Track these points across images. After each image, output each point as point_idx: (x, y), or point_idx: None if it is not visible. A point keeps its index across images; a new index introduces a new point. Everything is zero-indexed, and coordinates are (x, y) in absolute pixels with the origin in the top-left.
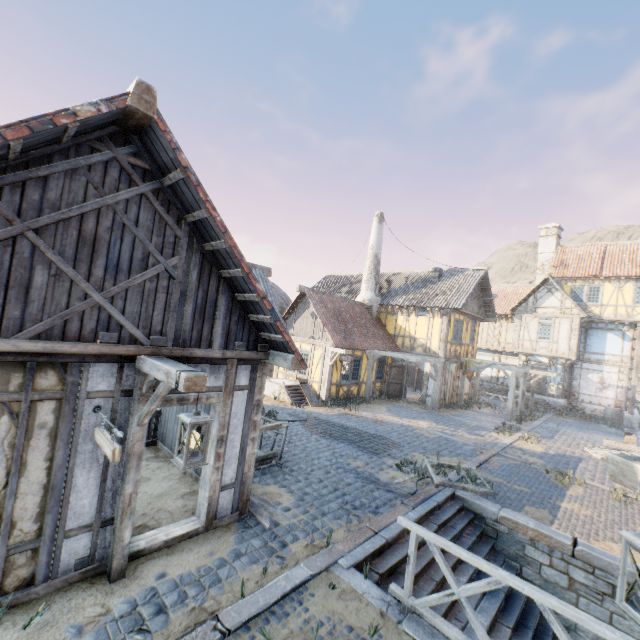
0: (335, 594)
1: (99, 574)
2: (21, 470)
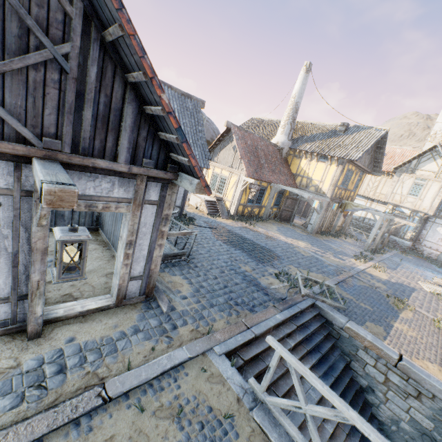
0: (205, 376)
1: (21, 331)
2: None
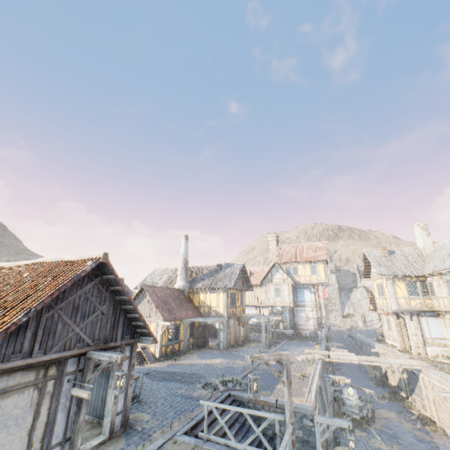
0: (176, 445)
1: None
2: (38, 416)
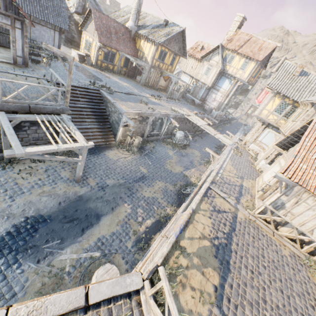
0: (38, 80)
1: None
2: None
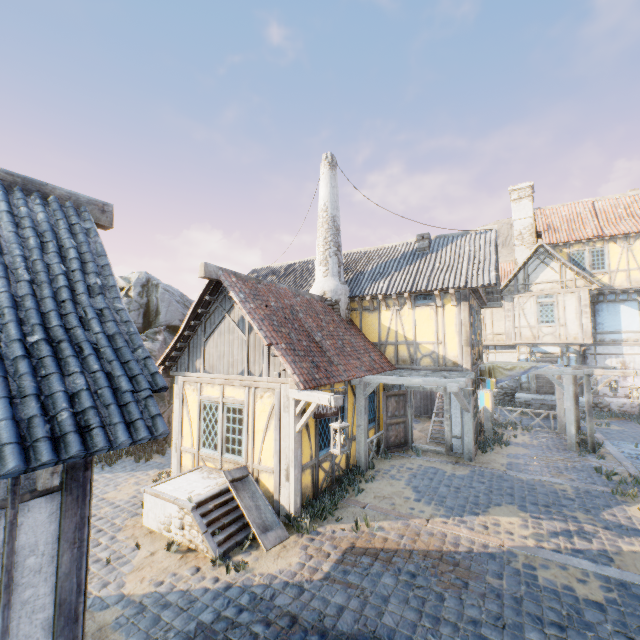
0: None
1: None
2: None
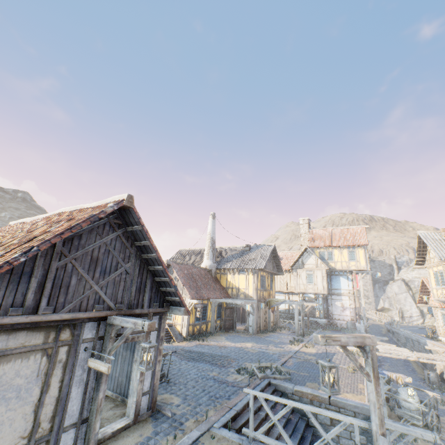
0: (215, 440)
1: None
2: (47, 389)
